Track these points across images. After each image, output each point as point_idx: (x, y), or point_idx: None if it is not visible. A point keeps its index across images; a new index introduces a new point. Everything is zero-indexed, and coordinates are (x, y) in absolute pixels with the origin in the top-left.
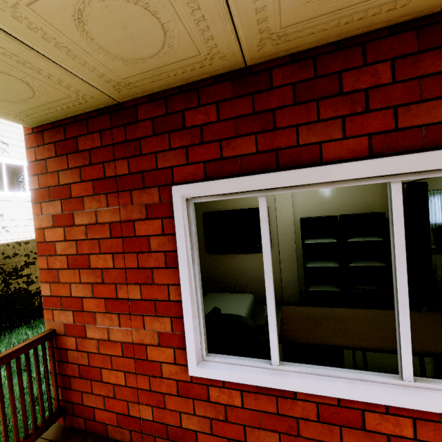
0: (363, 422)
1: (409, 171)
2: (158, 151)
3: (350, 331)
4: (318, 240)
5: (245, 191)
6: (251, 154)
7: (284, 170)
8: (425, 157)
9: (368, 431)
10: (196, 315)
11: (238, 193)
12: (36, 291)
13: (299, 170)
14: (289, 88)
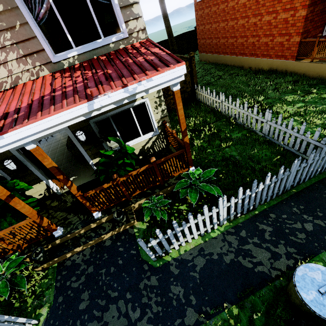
0: None
1: None
2: None
3: None
4: None
5: None
6: None
7: None
8: None
9: None
10: None
11: None
12: None
13: None
14: None
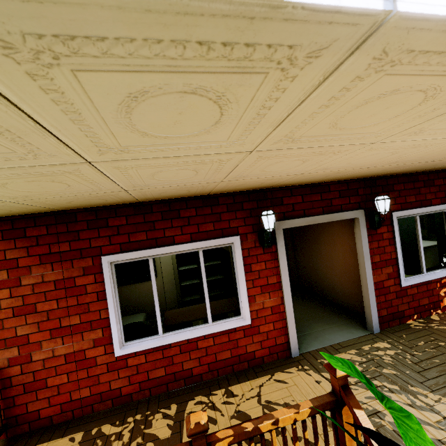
0: (197, 346)
1: (203, 247)
2: (91, 238)
3: (196, 314)
4: (187, 267)
5: (142, 257)
6: (144, 240)
7: (160, 247)
8: (207, 242)
9: (199, 349)
10: (118, 323)
11: (139, 258)
12: None
13: (166, 247)
14: (160, 213)
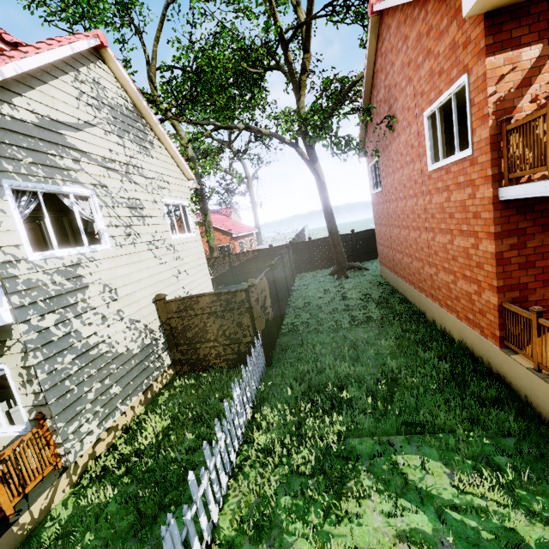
0: None
1: None
2: None
3: None
4: None
5: None
6: None
7: None
8: None
9: None
10: None
11: None
12: (271, 320)
13: None
14: None
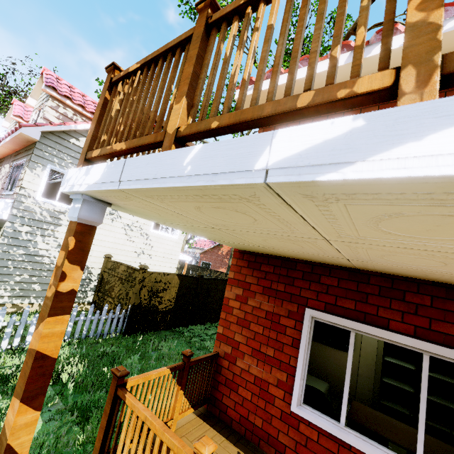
0: None
1: (433, 352)
2: (302, 287)
3: (397, 435)
4: (397, 361)
5: (344, 326)
6: (351, 309)
7: (367, 324)
8: (441, 349)
9: None
10: (302, 378)
11: (340, 325)
12: (161, 310)
13: (375, 328)
14: (377, 287)
